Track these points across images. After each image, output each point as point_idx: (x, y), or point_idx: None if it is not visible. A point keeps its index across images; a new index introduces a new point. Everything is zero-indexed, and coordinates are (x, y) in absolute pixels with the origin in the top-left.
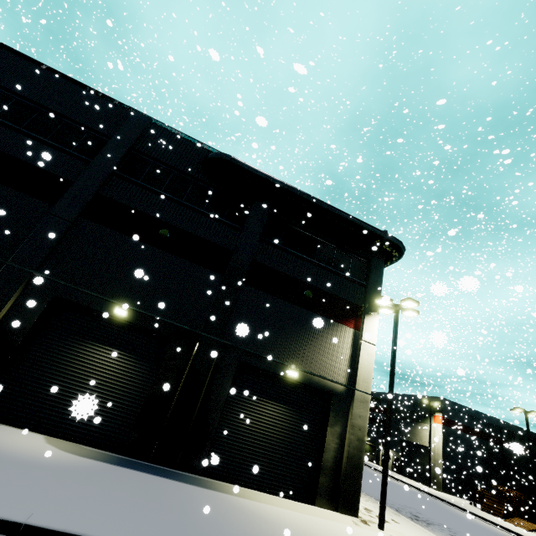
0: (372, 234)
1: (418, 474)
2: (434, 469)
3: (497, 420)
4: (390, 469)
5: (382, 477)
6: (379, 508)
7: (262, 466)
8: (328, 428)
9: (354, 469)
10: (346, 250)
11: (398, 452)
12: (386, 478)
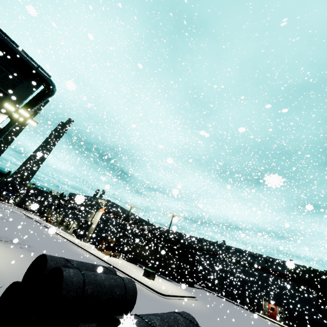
0: (23, 62)
1: (82, 236)
2: (89, 233)
3: (133, 214)
4: (71, 234)
5: None
6: None
7: None
8: None
9: None
10: (1, 65)
11: (78, 225)
12: None
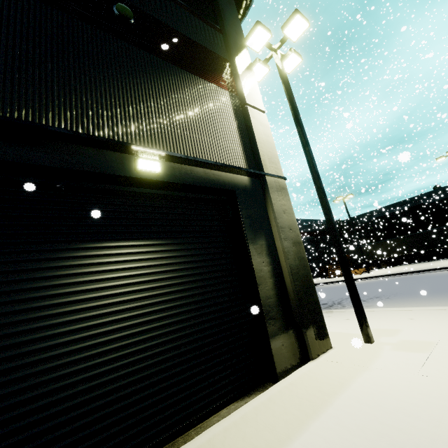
0: None
1: None
2: None
3: (315, 221)
4: None
5: (344, 276)
6: (357, 318)
7: (151, 388)
8: (250, 246)
9: (305, 286)
10: None
11: None
12: (351, 273)
